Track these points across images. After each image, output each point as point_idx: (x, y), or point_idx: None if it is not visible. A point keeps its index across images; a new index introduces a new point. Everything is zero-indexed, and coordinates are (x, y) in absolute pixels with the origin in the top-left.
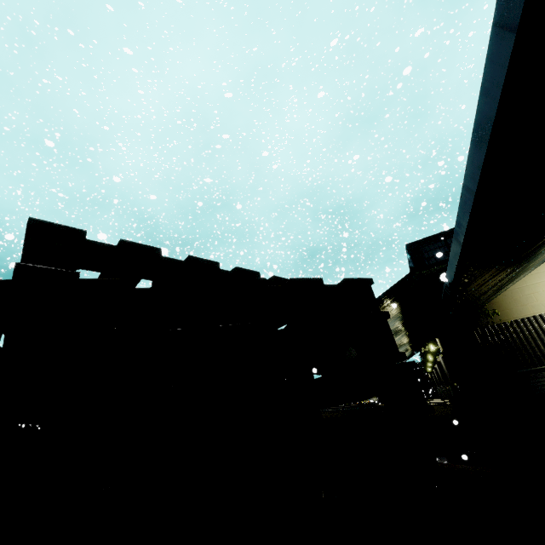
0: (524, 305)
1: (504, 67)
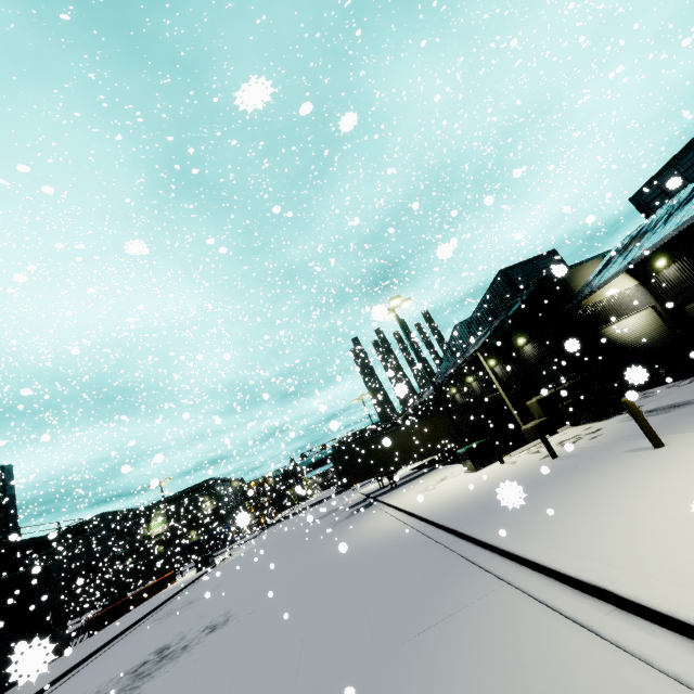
0: (594, 295)
1: None
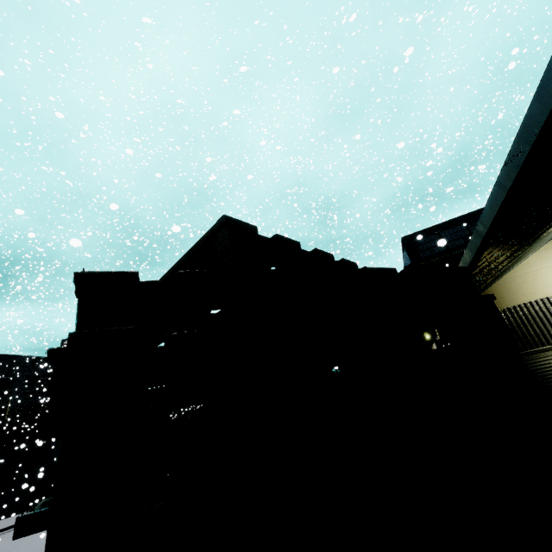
0: (515, 293)
1: None
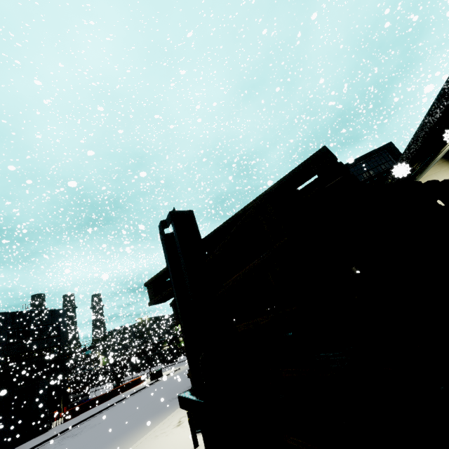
0: None
1: None
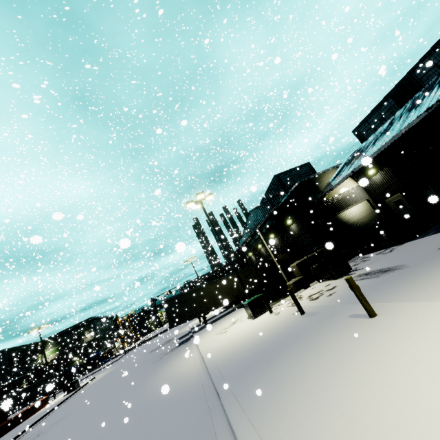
0: (332, 192)
1: (423, 116)
